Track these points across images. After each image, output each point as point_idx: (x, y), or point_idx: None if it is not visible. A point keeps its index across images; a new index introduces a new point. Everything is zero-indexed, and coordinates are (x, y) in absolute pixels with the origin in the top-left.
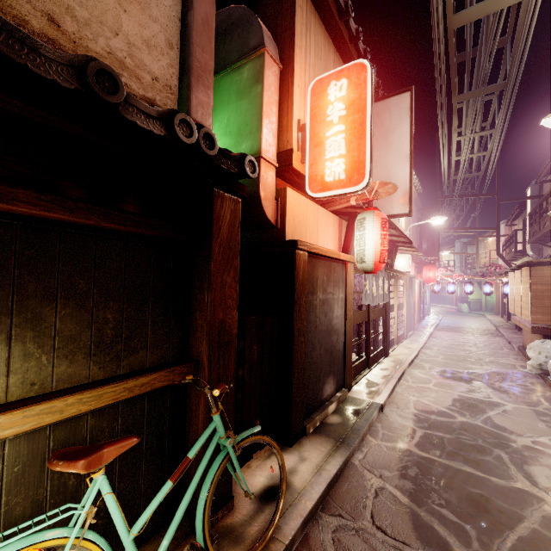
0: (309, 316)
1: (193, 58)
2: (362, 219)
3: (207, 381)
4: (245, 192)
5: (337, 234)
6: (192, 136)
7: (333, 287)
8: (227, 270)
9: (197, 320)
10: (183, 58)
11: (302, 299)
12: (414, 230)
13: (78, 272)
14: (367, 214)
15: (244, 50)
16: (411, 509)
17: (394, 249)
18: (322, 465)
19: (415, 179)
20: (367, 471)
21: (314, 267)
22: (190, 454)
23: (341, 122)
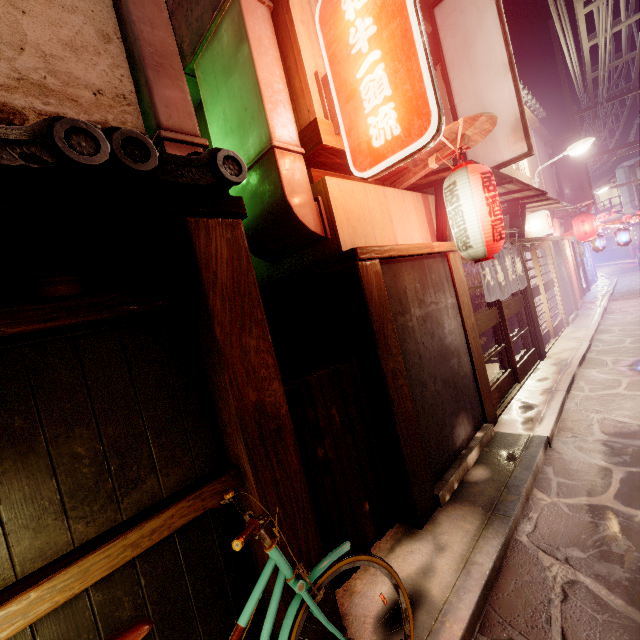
0: (405, 346)
1: (140, 44)
2: (450, 185)
3: (258, 494)
4: (243, 207)
5: (425, 217)
6: (99, 150)
7: (434, 294)
8: (246, 329)
9: (222, 411)
10: (130, 48)
11: (387, 327)
12: (546, 173)
13: (7, 406)
14: (456, 176)
15: (214, 3)
16: (632, 620)
17: (519, 210)
18: (469, 555)
19: (530, 100)
20: (542, 553)
21: (396, 276)
22: (241, 619)
23: (373, 47)
